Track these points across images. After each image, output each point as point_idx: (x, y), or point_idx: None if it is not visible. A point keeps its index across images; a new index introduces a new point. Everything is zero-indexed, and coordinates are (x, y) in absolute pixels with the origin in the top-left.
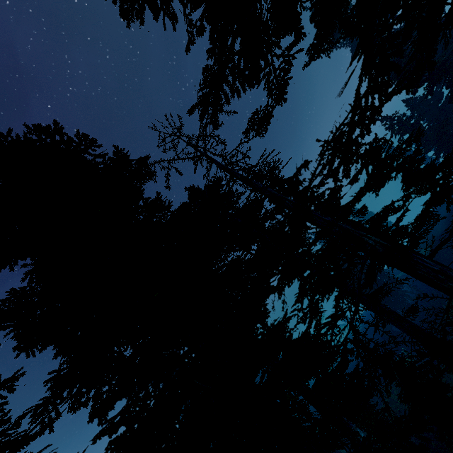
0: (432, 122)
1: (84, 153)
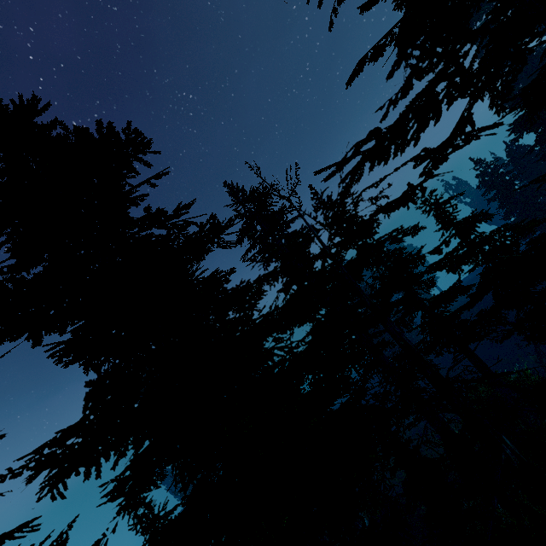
0: (523, 180)
1: (130, 157)
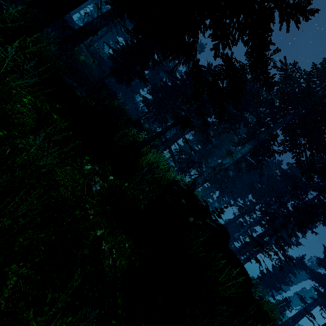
0: None
1: None
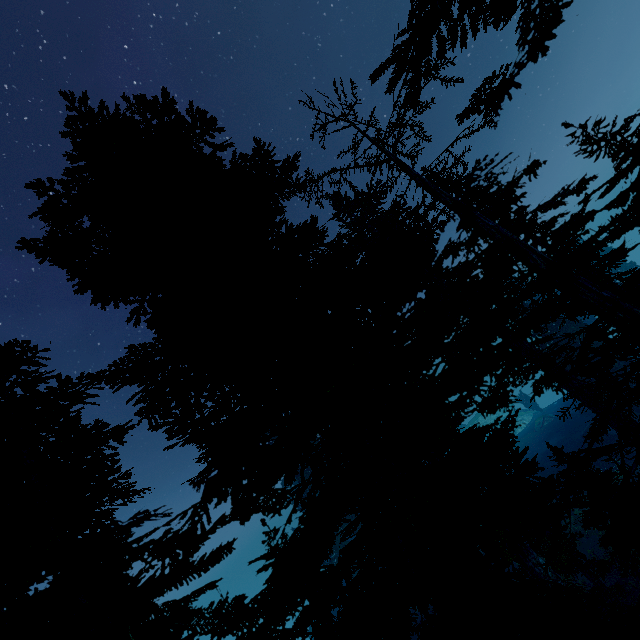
0: None
1: (199, 141)
